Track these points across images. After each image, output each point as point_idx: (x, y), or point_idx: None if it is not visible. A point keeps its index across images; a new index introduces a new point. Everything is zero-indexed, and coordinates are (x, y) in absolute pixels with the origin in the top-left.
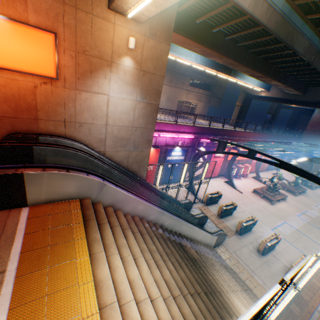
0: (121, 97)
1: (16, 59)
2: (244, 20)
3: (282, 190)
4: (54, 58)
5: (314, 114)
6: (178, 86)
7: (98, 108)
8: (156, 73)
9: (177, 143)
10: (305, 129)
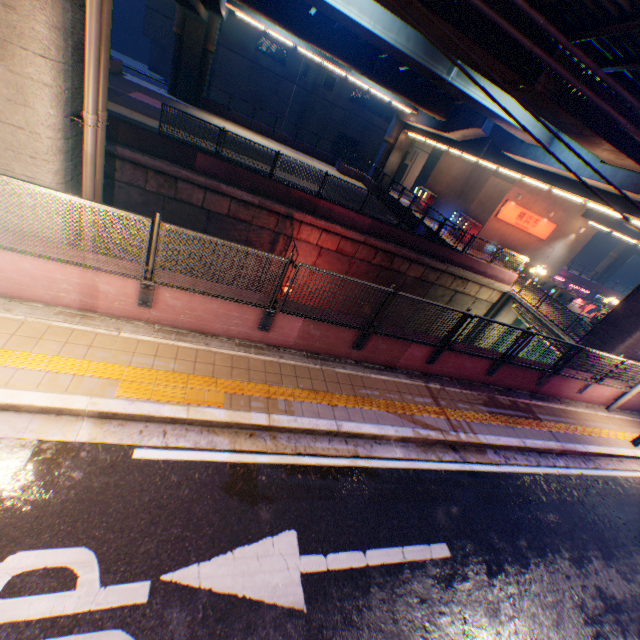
0: (557, 251)
1: (537, 233)
2: None
3: None
4: (548, 233)
5: None
6: None
7: (545, 254)
8: (580, 242)
9: None
10: None
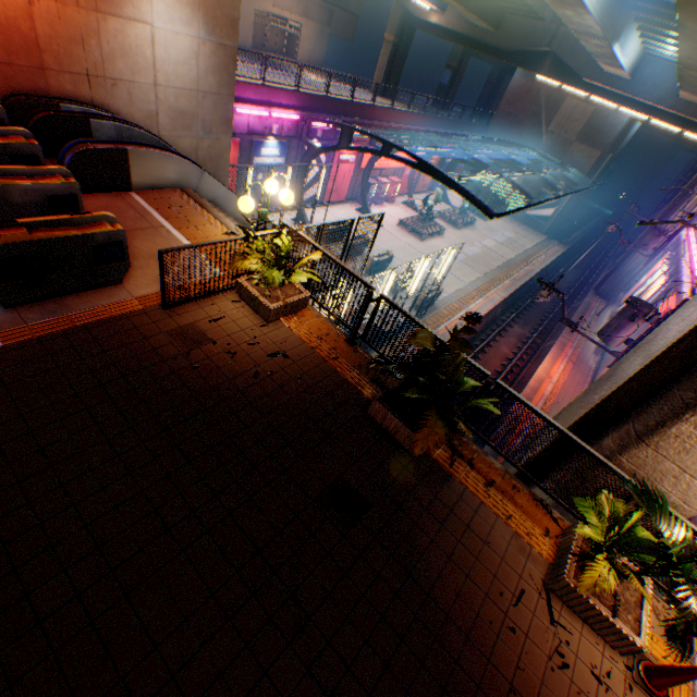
0: (174, 30)
1: None
2: None
3: (443, 222)
4: None
5: (514, 79)
6: None
7: (139, 51)
8: None
9: (271, 131)
10: (498, 110)
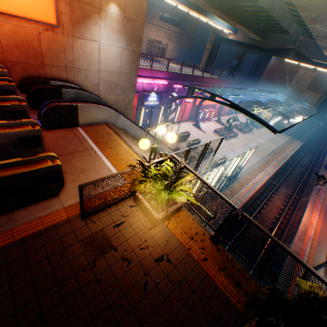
0: (110, 44)
1: (23, 7)
2: None
3: (236, 130)
4: (53, 5)
5: (271, 61)
6: (147, 20)
7: (92, 55)
8: (138, 20)
9: (153, 89)
10: (262, 76)
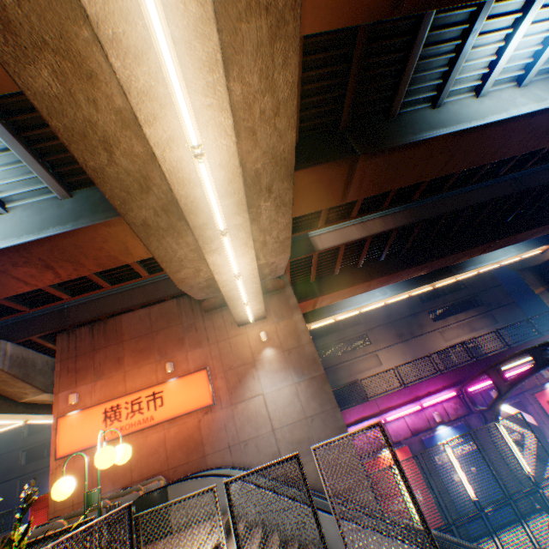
0: (276, 387)
1: (184, 403)
2: (374, 239)
3: None
4: (208, 386)
5: None
6: (415, 333)
7: (257, 413)
8: (301, 343)
9: (433, 419)
10: None
